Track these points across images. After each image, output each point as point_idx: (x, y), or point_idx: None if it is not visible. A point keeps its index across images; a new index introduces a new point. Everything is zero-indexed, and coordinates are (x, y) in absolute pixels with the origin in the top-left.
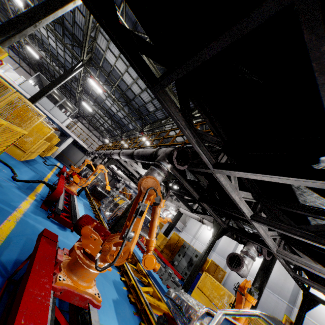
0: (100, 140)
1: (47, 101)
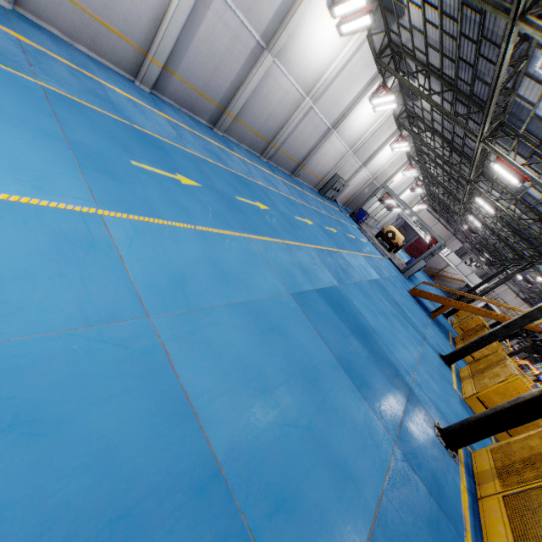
0: (518, 296)
1: (466, 268)
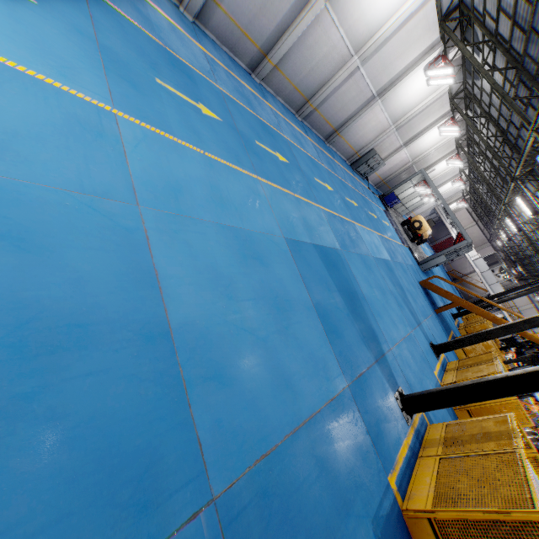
0: None
1: (492, 277)
